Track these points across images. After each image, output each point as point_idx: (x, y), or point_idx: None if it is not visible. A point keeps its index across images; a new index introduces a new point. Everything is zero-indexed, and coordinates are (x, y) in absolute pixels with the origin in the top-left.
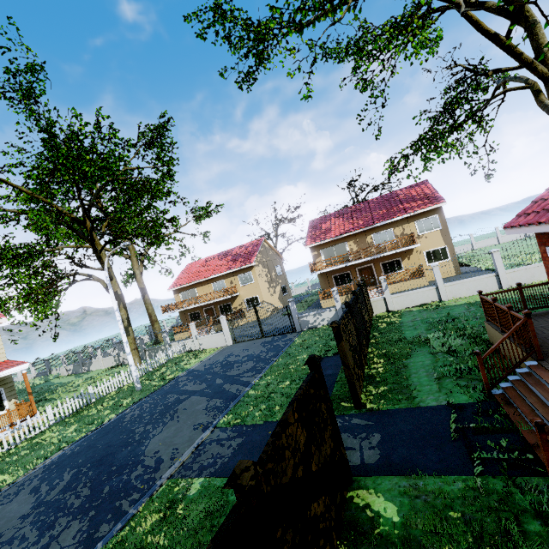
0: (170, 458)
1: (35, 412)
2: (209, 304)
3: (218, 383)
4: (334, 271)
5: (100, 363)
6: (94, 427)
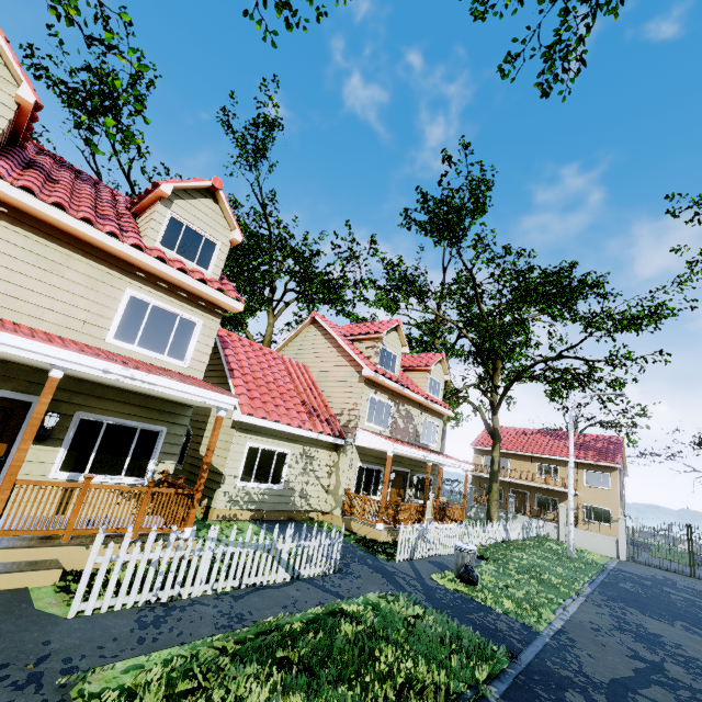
0: None
1: (463, 519)
2: (523, 486)
3: None
4: None
5: None
6: (587, 577)
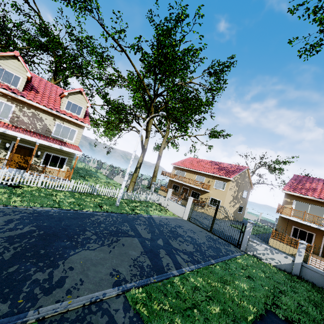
0: (68, 288)
1: (69, 179)
2: (188, 186)
3: (159, 242)
4: (298, 224)
5: (118, 179)
6: (77, 208)
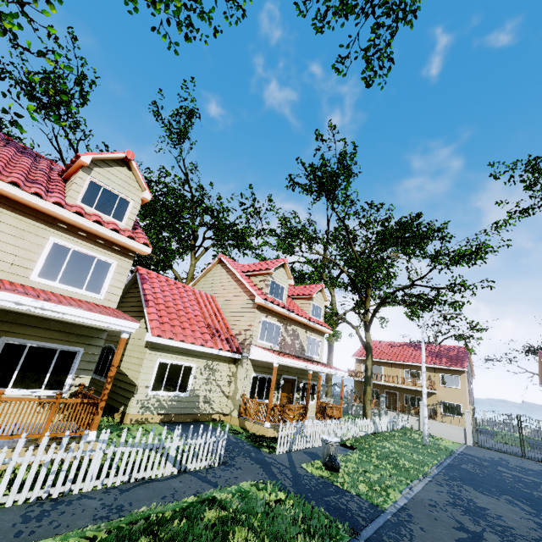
0: None
1: (341, 416)
2: (394, 388)
3: None
4: None
5: None
6: (436, 460)
